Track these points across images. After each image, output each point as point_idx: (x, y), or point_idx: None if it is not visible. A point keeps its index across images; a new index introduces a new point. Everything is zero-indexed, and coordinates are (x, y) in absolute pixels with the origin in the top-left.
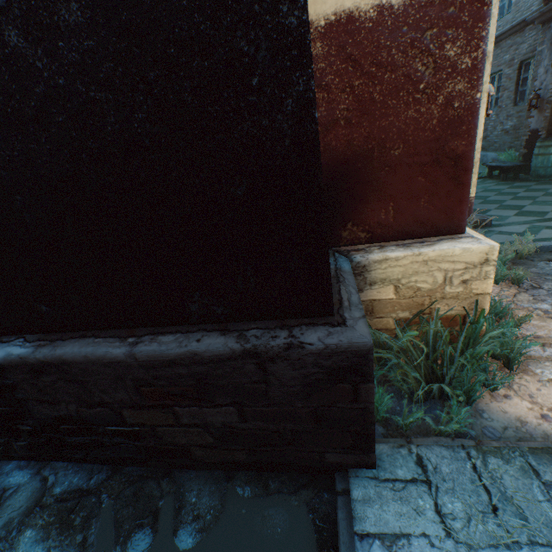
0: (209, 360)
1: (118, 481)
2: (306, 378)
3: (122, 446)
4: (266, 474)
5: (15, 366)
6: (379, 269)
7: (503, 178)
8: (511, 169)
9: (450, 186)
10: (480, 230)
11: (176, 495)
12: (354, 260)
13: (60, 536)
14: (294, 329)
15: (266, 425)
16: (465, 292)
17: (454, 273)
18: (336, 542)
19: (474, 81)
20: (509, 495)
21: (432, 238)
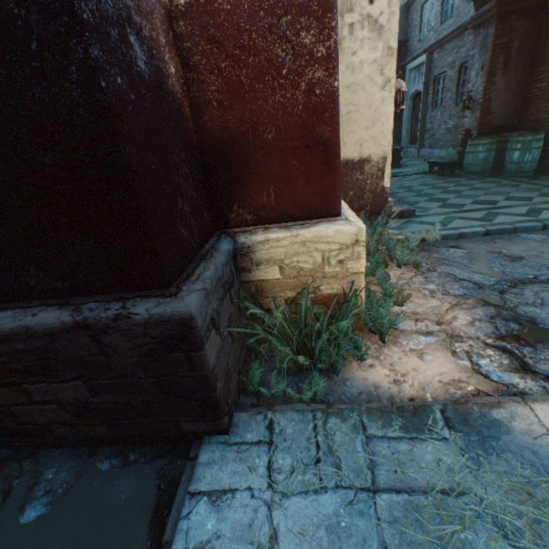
0: (43, 333)
1: None
2: (141, 348)
3: None
4: (130, 447)
5: None
6: (263, 250)
7: (440, 173)
8: (447, 165)
9: (323, 171)
10: (404, 220)
11: (35, 473)
12: (238, 241)
13: None
14: (129, 302)
15: (117, 398)
16: (343, 272)
17: (331, 254)
18: (173, 502)
19: (331, 70)
20: (334, 448)
21: (313, 220)
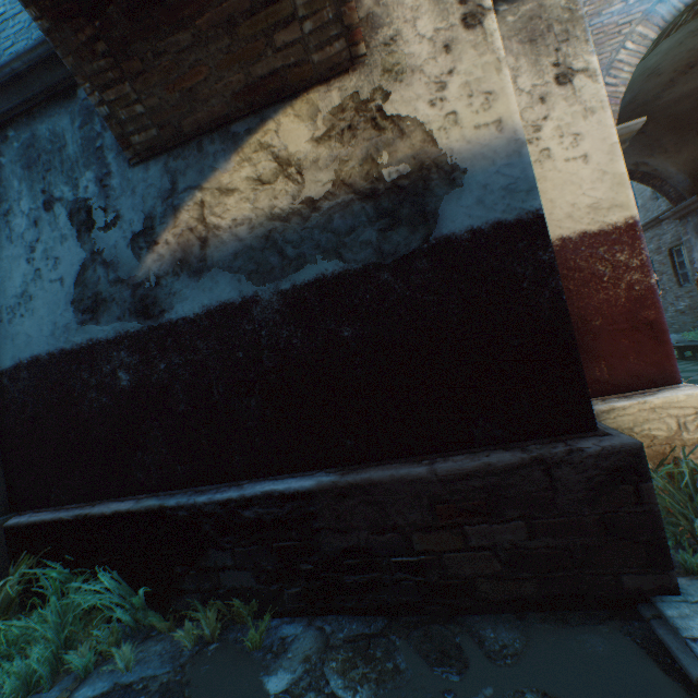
0: (500, 469)
1: (400, 626)
2: (589, 481)
3: (401, 584)
4: (560, 612)
5: (324, 491)
6: (607, 419)
7: None
8: None
9: (652, 345)
10: None
11: (470, 633)
12: None
13: (368, 664)
14: (568, 441)
15: (554, 541)
16: None
17: (686, 419)
18: (668, 653)
19: (645, 272)
20: None
21: (651, 389)
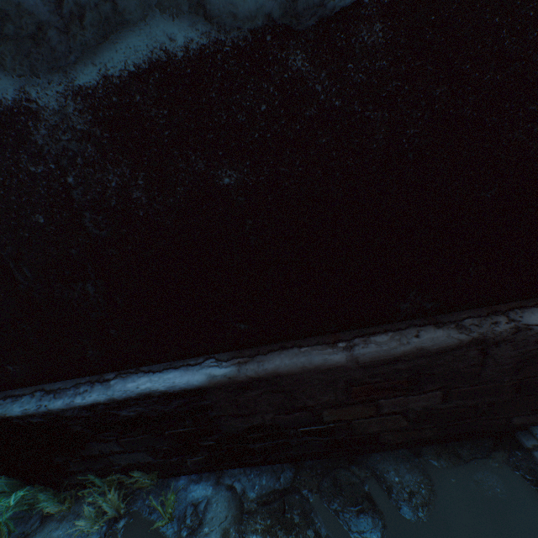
0: (433, 352)
1: (308, 476)
2: (522, 355)
3: (308, 444)
4: (451, 445)
5: (218, 387)
6: None
7: None
8: None
9: None
10: None
11: (376, 478)
12: None
13: (289, 535)
14: (509, 314)
15: (465, 402)
16: None
17: None
18: None
19: None
20: None
21: None
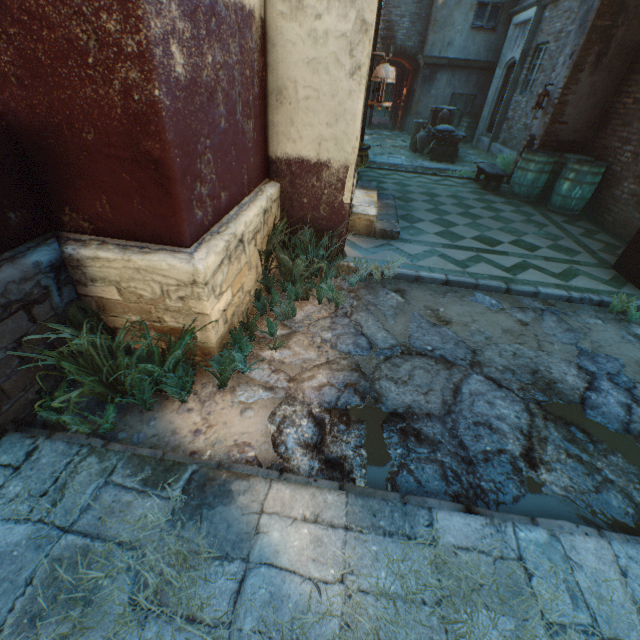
0: None
1: None
2: None
3: None
4: None
5: None
6: (95, 267)
7: (483, 185)
8: (494, 177)
9: (160, 193)
10: (383, 242)
11: None
12: (65, 251)
13: None
14: None
15: None
16: (186, 309)
17: (170, 288)
18: None
19: (148, 73)
20: (68, 486)
21: (157, 246)
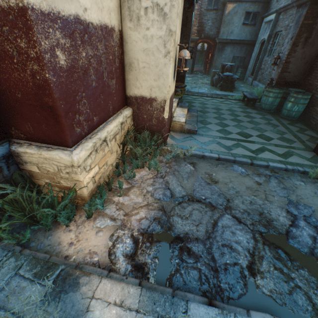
0: None
1: None
2: None
3: None
4: None
5: None
6: (26, 156)
7: (246, 104)
8: (251, 99)
9: (54, 122)
10: (188, 136)
11: None
12: (11, 148)
13: None
14: None
15: None
16: (71, 178)
17: (62, 168)
18: None
19: (42, 66)
20: None
21: (56, 146)
